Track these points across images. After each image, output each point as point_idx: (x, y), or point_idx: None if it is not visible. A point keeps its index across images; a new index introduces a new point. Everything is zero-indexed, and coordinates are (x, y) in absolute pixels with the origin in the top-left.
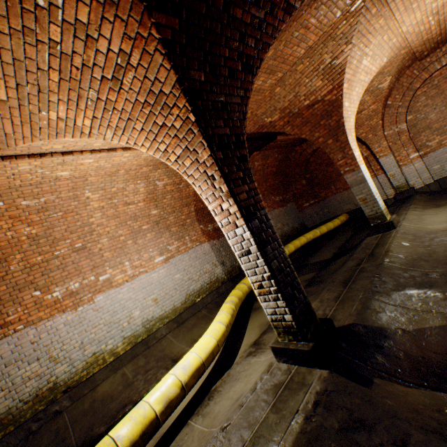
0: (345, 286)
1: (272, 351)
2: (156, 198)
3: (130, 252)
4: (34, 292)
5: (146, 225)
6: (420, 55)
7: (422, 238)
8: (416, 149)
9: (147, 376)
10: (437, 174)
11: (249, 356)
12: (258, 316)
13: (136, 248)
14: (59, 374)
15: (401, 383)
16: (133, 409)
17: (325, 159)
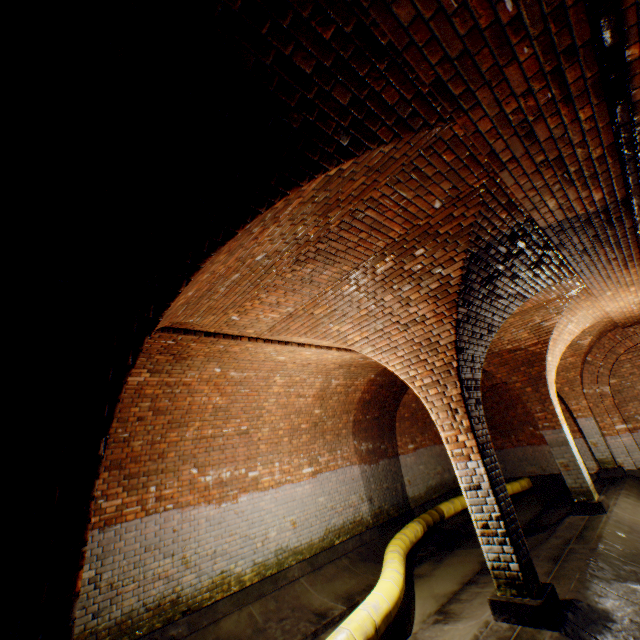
0: (554, 562)
1: (490, 605)
2: (324, 395)
3: (283, 451)
4: (192, 468)
5: (305, 424)
6: (622, 324)
7: None
8: (623, 419)
9: (283, 625)
10: None
11: (438, 623)
12: (426, 584)
13: (289, 448)
14: (185, 584)
15: None
16: (334, 632)
17: (505, 398)
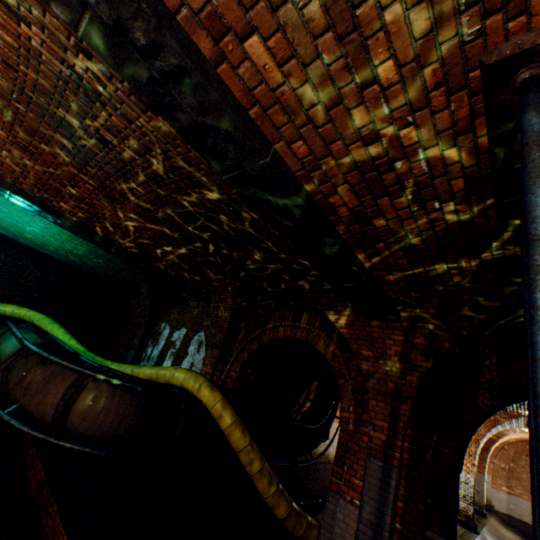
0: None
1: None
2: None
3: None
4: None
5: None
6: None
7: (499, 532)
8: (506, 485)
9: None
10: (510, 511)
11: None
12: None
13: None
14: (330, 451)
15: None
16: None
17: None
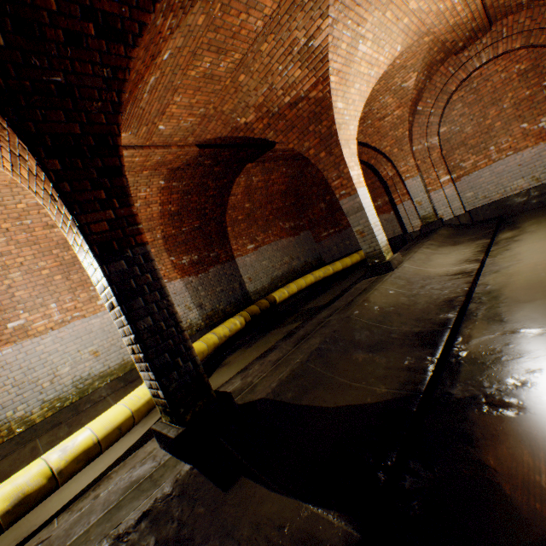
0: (297, 344)
1: (154, 434)
2: None
3: (60, 291)
4: None
5: None
6: (453, 46)
7: (414, 284)
8: (449, 170)
9: None
10: (470, 204)
11: None
12: (219, 375)
13: (69, 285)
14: None
15: (268, 485)
16: None
17: None
